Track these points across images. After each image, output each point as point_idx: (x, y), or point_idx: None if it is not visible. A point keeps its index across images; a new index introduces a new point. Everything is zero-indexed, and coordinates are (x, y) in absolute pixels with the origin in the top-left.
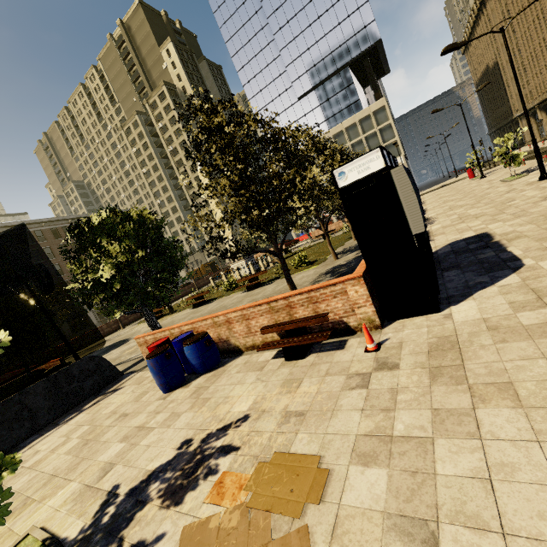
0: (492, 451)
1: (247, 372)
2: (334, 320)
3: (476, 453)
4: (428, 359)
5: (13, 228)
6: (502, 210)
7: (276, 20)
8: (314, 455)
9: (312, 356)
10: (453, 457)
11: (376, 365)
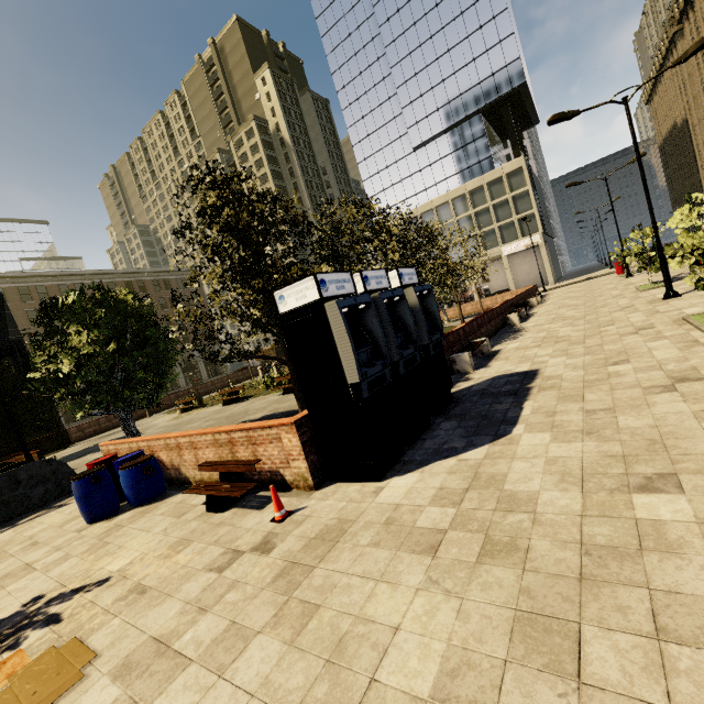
0: (210, 696)
1: (168, 516)
2: (272, 470)
3: (198, 694)
4: (301, 549)
5: (50, 279)
6: (586, 338)
7: (395, 51)
8: (93, 652)
9: (230, 512)
10: (178, 693)
11: (259, 543)
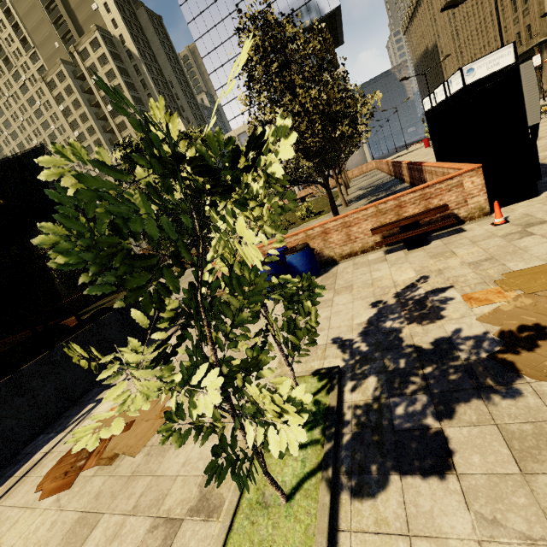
0: None
1: (369, 266)
2: (444, 214)
3: None
4: None
5: None
6: None
7: None
8: None
9: (436, 242)
10: None
11: (522, 226)
